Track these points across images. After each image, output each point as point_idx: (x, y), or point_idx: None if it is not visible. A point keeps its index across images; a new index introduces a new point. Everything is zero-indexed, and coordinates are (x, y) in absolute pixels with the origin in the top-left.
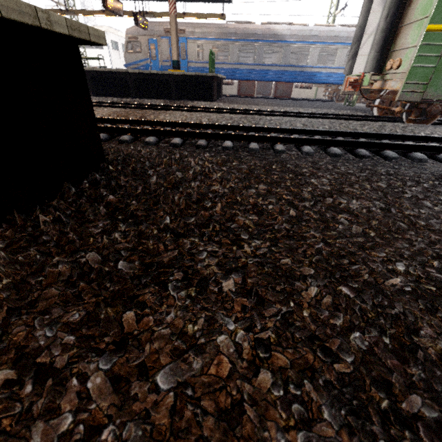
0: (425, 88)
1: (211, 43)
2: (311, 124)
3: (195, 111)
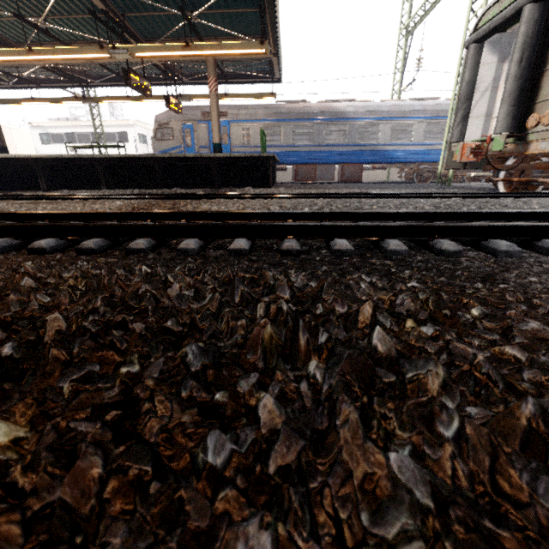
0: None
1: (259, 124)
2: (446, 205)
3: (251, 199)
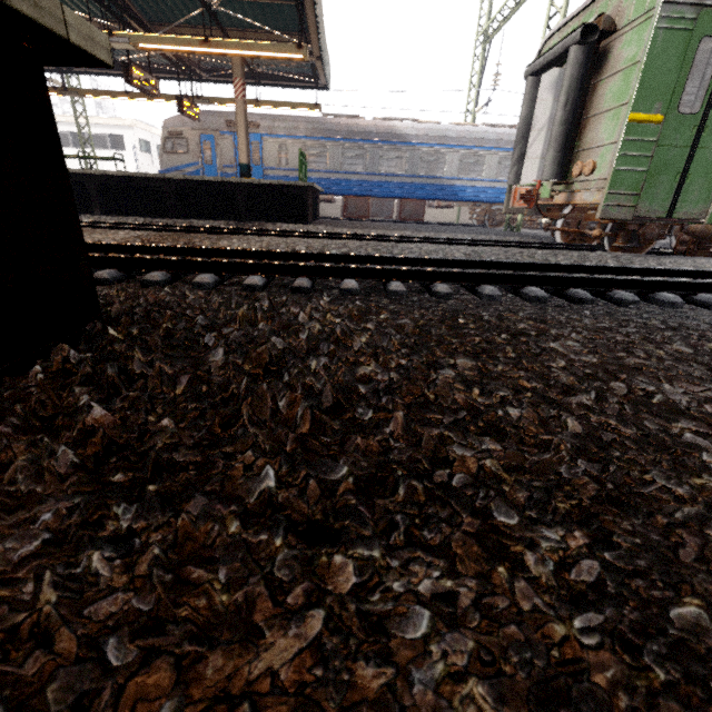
0: (637, 200)
1: (300, 142)
2: (477, 254)
3: (281, 236)
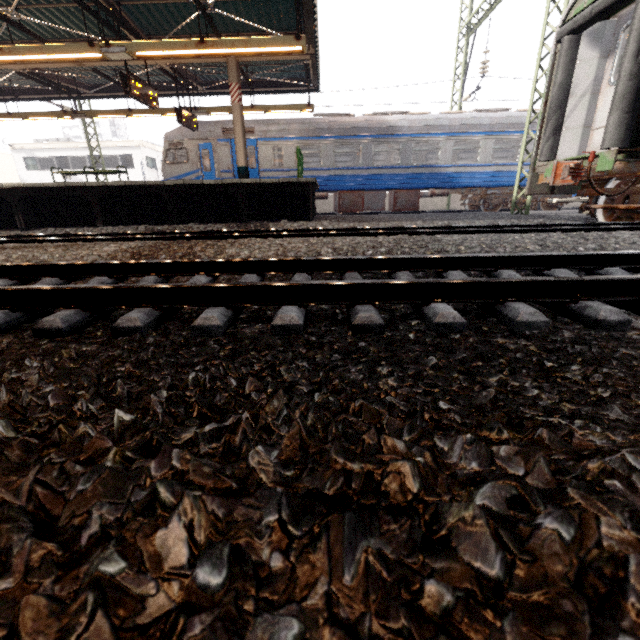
0: None
1: (294, 143)
2: (554, 243)
3: (291, 237)
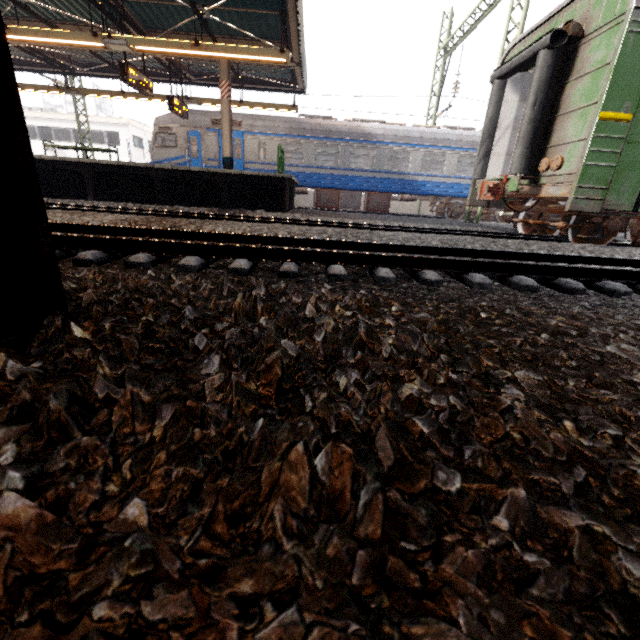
0: (605, 194)
1: (278, 140)
2: (453, 242)
3: (262, 223)
